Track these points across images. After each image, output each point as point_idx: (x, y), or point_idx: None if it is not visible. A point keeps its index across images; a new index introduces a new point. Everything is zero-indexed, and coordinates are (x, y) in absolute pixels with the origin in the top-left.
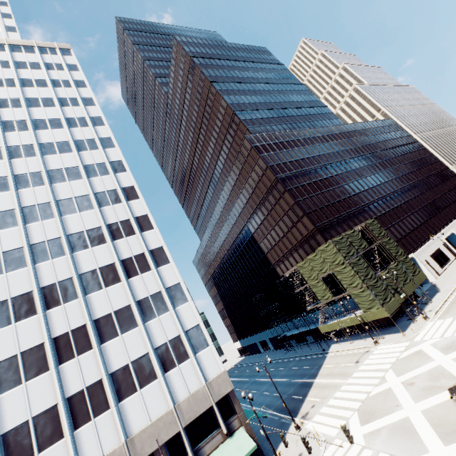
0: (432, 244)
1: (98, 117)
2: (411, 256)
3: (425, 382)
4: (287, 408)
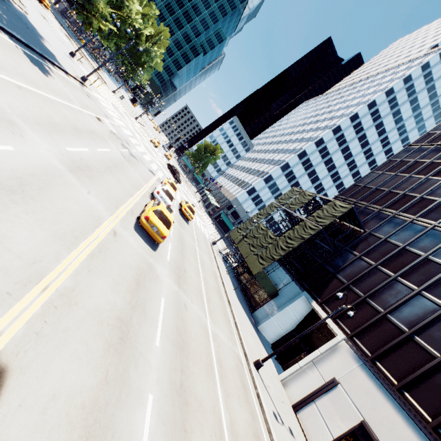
0: None
1: (371, 99)
2: (333, 328)
3: (188, 198)
4: (219, 218)
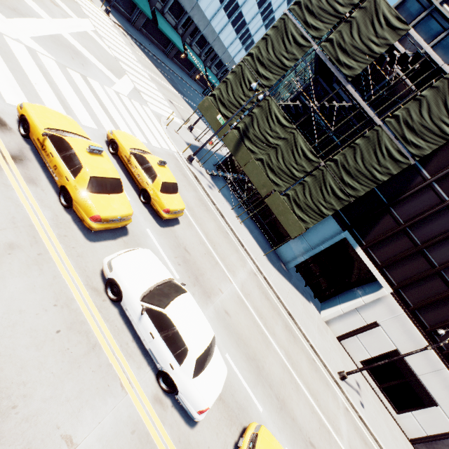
0: (447, 388)
1: None
2: (381, 282)
3: None
4: None
